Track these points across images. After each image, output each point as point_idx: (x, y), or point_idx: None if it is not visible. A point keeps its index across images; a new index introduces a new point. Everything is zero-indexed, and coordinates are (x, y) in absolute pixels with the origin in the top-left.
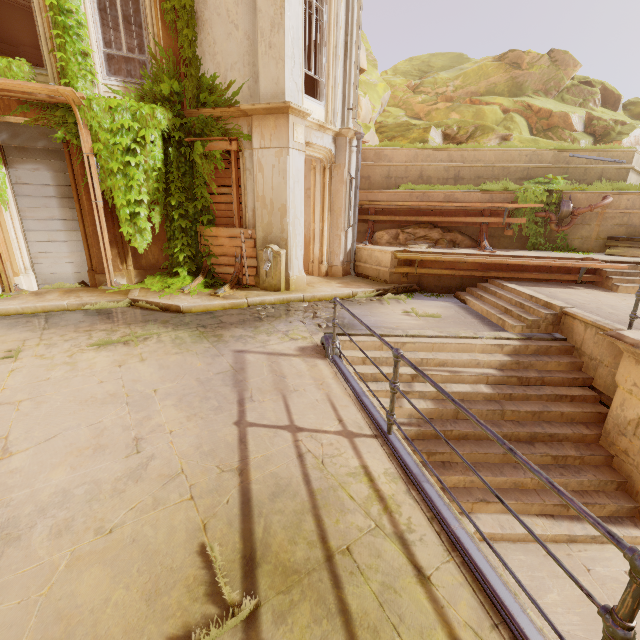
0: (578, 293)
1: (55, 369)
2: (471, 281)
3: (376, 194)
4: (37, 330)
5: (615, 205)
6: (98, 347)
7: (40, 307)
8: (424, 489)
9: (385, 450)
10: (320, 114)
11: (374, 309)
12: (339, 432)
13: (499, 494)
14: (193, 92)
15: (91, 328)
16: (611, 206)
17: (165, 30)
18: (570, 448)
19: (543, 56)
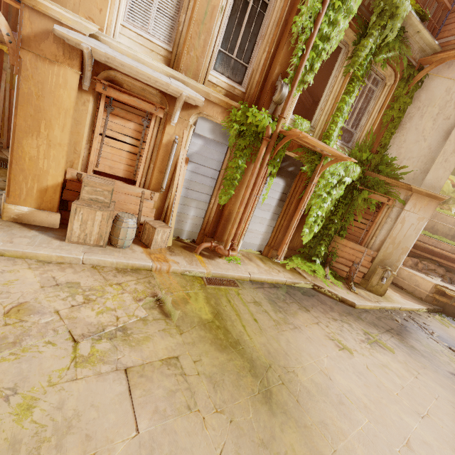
0: None
1: (388, 373)
2: None
3: None
4: (305, 310)
5: None
6: (371, 346)
7: (275, 279)
8: None
9: None
10: None
11: (446, 331)
12: None
13: None
14: (376, 162)
15: (331, 316)
16: None
17: (378, 123)
18: None
19: None
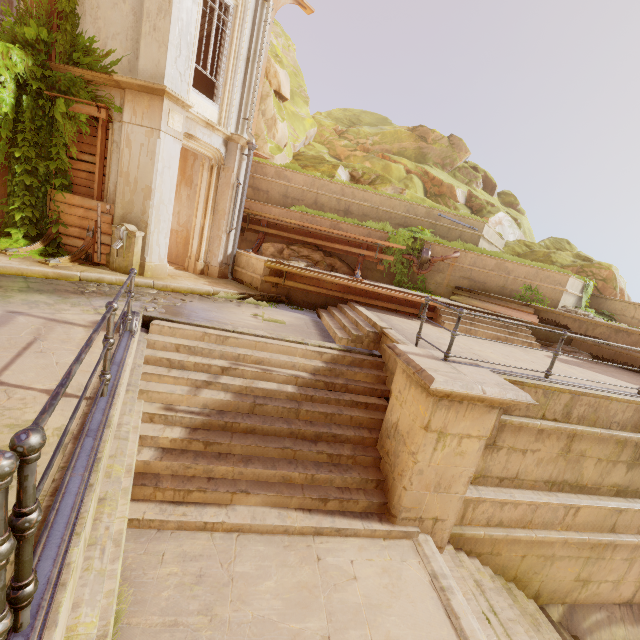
0: (411, 323)
1: None
2: (334, 301)
3: (270, 208)
4: None
5: (462, 260)
6: None
7: None
8: (82, 442)
9: (84, 410)
10: (212, 114)
11: (225, 308)
12: (48, 390)
13: (264, 487)
14: (66, 47)
15: None
16: (459, 261)
17: None
18: (348, 449)
19: (444, 137)
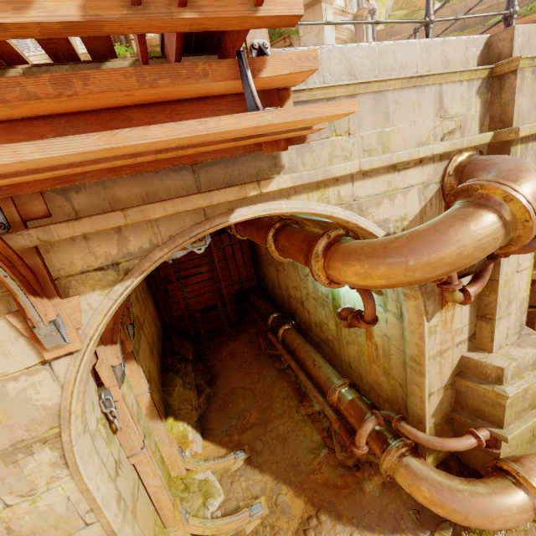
0: None
1: None
2: None
3: None
4: None
5: None
6: None
7: None
8: None
9: None
10: (341, 5)
11: None
12: None
13: None
14: None
15: None
16: None
17: None
18: None
19: None
